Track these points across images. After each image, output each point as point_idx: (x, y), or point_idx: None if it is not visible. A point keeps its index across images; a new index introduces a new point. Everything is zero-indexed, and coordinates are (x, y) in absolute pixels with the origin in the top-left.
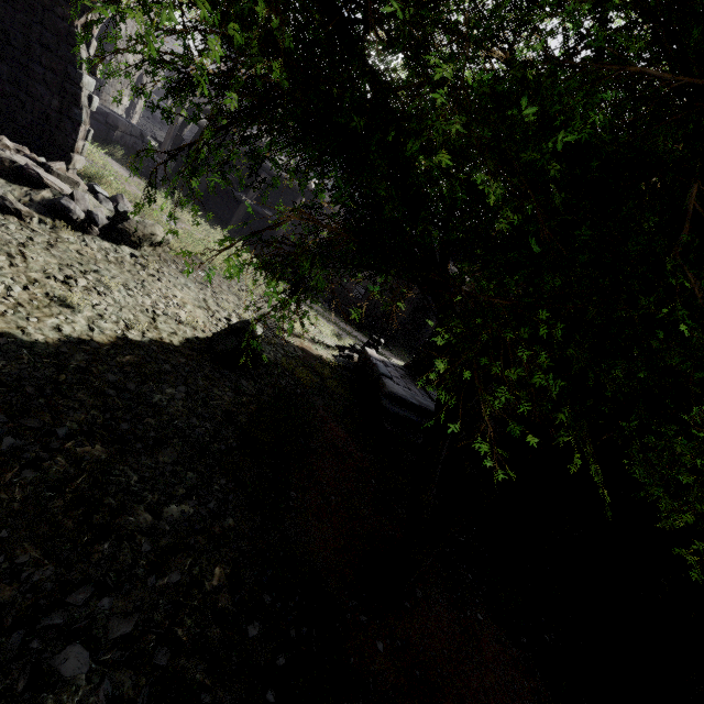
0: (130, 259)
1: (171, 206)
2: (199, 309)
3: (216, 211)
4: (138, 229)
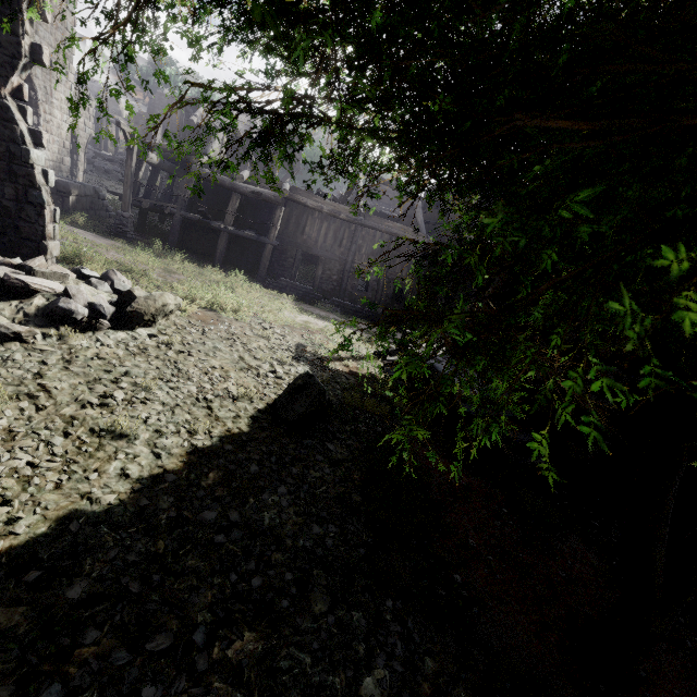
0: (150, 341)
1: (156, 260)
2: (242, 372)
3: (195, 248)
4: (148, 305)
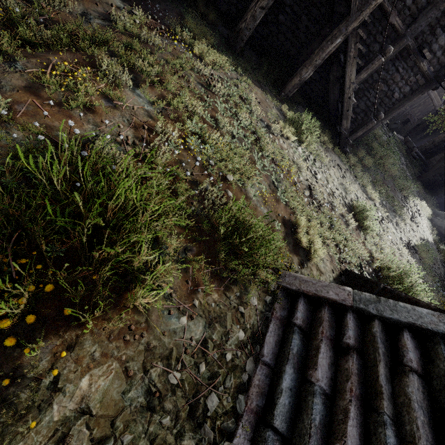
0: None
1: None
2: None
3: None
4: None
